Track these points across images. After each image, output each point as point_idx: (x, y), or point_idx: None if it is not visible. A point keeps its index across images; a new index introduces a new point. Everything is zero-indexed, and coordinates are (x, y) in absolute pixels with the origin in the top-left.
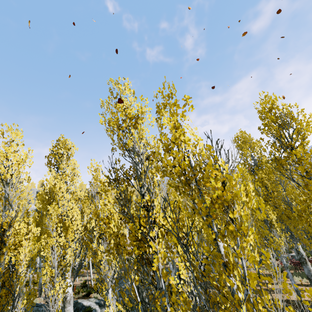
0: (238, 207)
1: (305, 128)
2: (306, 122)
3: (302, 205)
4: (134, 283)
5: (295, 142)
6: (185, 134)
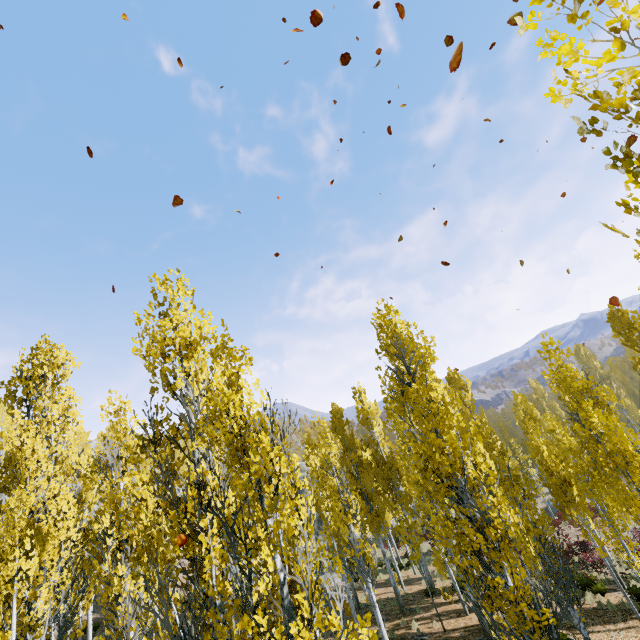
0: (275, 481)
1: (424, 357)
2: (425, 348)
3: (418, 462)
4: (174, 605)
5: (414, 375)
6: (240, 394)
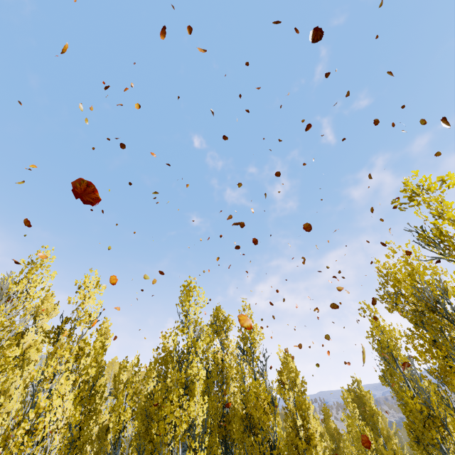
0: None
1: None
2: None
3: None
4: None
5: None
6: None
